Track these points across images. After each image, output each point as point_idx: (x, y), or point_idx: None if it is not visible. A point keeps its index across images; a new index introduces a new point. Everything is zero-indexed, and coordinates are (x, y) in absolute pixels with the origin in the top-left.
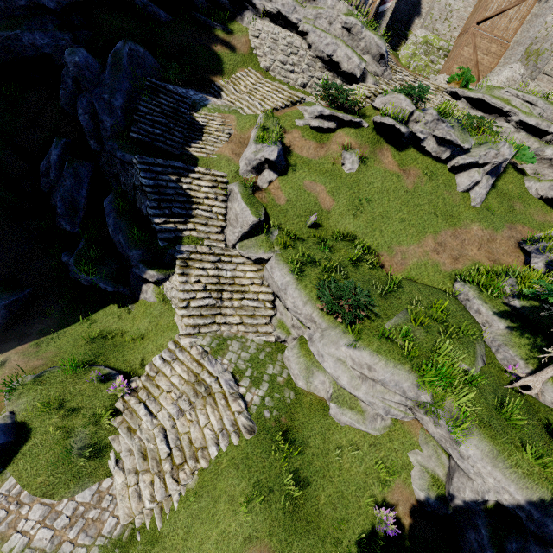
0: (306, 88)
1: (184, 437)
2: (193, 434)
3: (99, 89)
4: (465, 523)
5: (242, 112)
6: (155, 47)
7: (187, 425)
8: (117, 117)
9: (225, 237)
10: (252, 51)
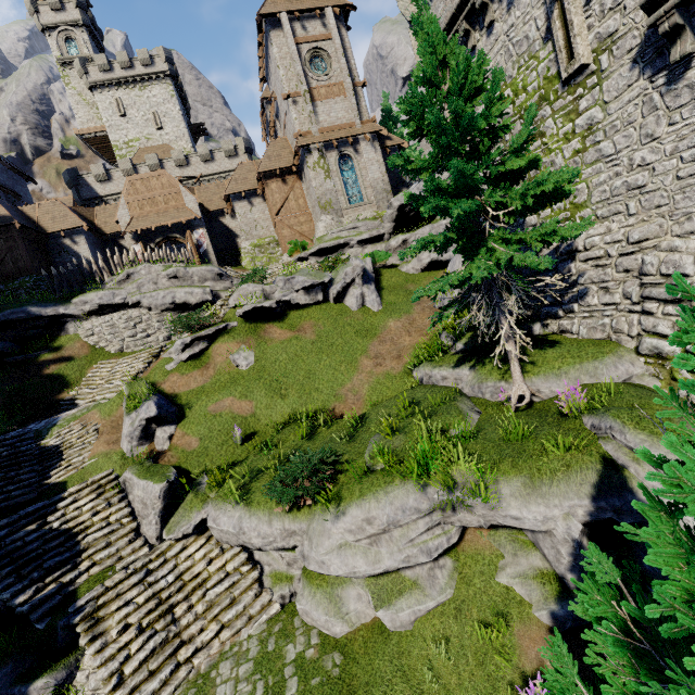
0: (172, 338)
1: None
2: None
3: None
4: None
5: (104, 401)
6: None
7: None
8: None
9: (146, 537)
10: (95, 348)
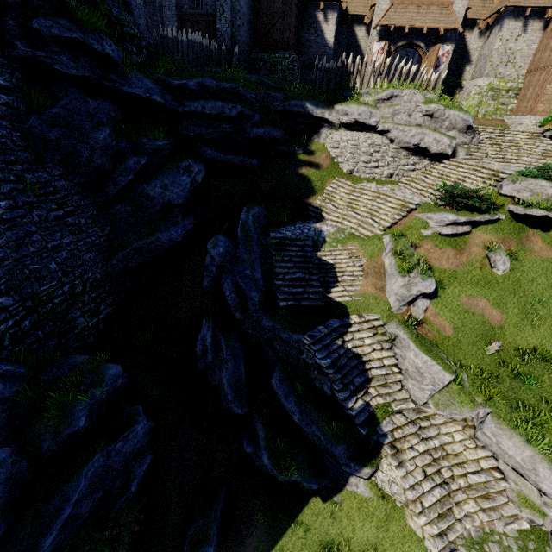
0: (392, 177)
1: None
2: None
3: (240, 266)
4: None
5: (360, 235)
6: (255, 194)
7: None
8: (261, 288)
9: (407, 391)
10: (333, 160)
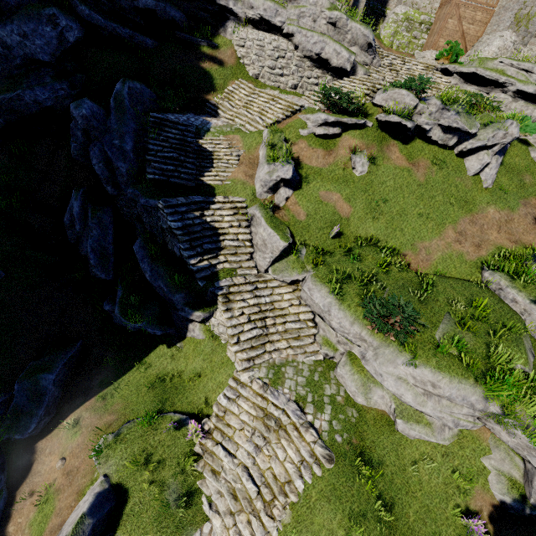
0: (297, 89)
1: (268, 474)
2: (276, 469)
3: (109, 136)
4: None
5: (245, 130)
6: (147, 77)
7: (266, 461)
8: (130, 160)
9: (255, 262)
10: (239, 61)
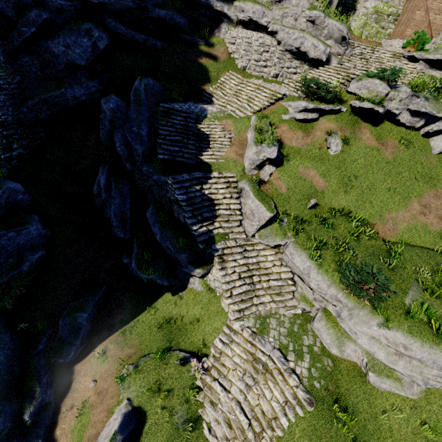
0: (278, 78)
1: (257, 409)
2: (264, 406)
3: (129, 124)
4: None
5: (235, 116)
6: (157, 73)
7: (255, 398)
8: (145, 143)
9: (244, 228)
10: (230, 56)
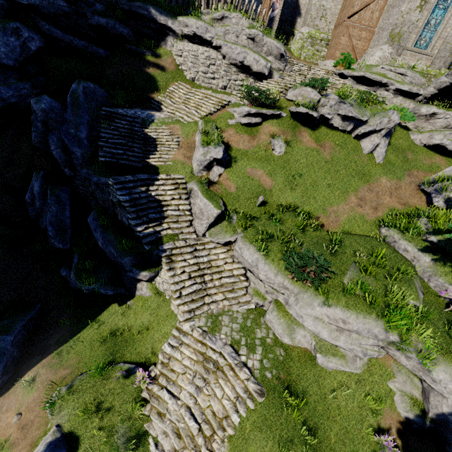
0: (226, 89)
1: (208, 411)
2: (215, 406)
3: (65, 126)
4: (447, 432)
5: (183, 121)
6: (100, 79)
7: (206, 400)
8: (84, 146)
9: (195, 228)
10: (178, 67)
